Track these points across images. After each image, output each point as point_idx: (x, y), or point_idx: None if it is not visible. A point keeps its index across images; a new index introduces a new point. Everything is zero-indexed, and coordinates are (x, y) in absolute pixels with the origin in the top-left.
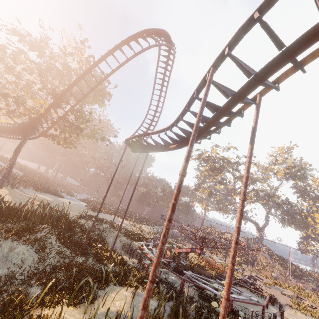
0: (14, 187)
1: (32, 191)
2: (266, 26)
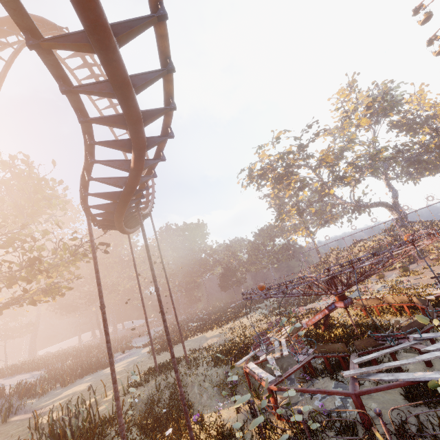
0: (13, 414)
1: (56, 392)
2: None
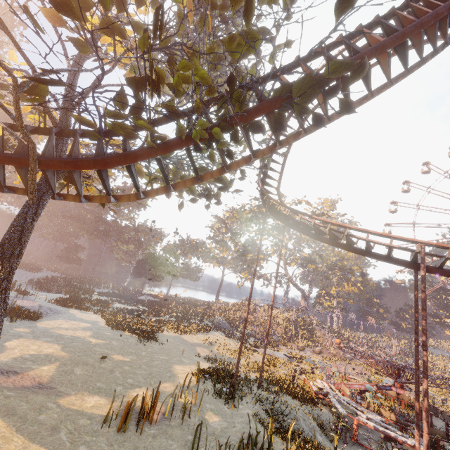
0: None
1: None
2: None
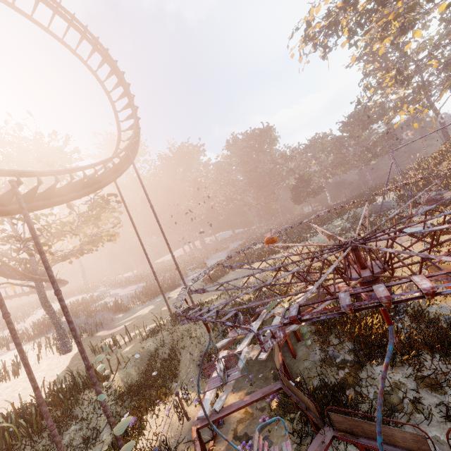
0: (102, 328)
1: (137, 308)
2: None
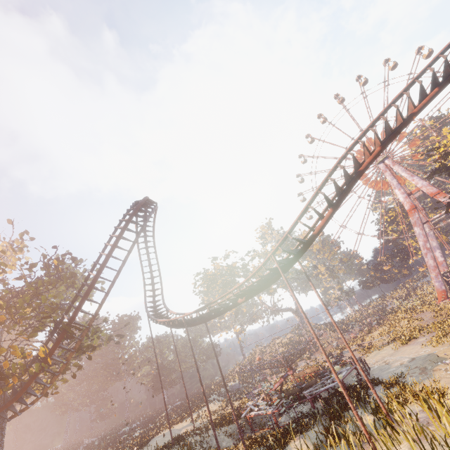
0: None
1: None
2: (296, 239)
